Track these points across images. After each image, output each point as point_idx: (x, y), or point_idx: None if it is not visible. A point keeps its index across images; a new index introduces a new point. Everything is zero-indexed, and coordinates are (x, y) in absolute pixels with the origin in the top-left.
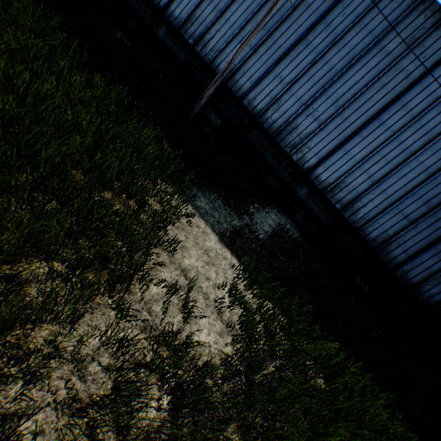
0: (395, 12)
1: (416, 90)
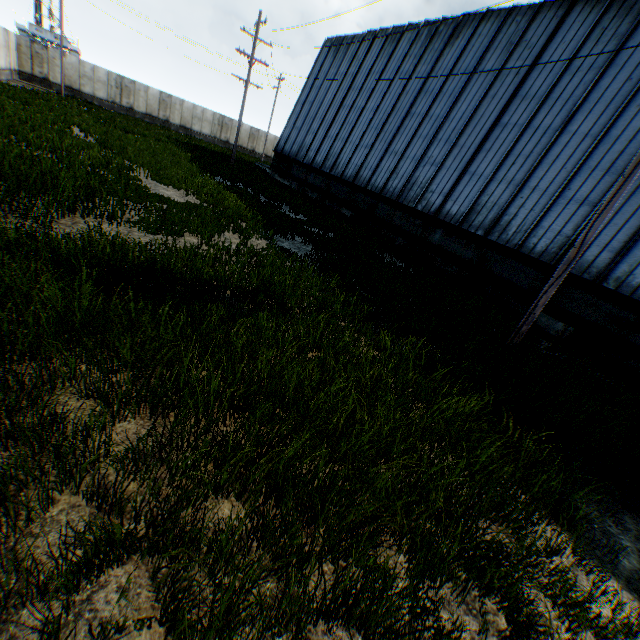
0: None
1: None
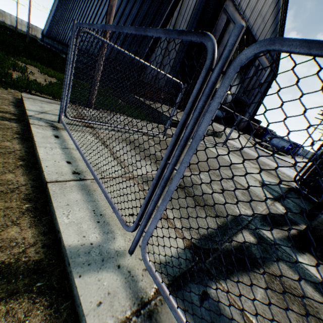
0: None
1: None
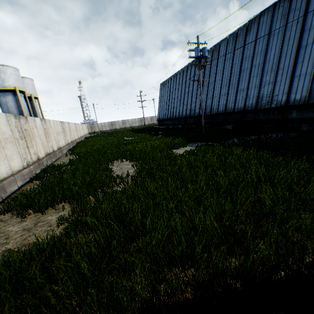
0: (267, 23)
1: (309, 18)
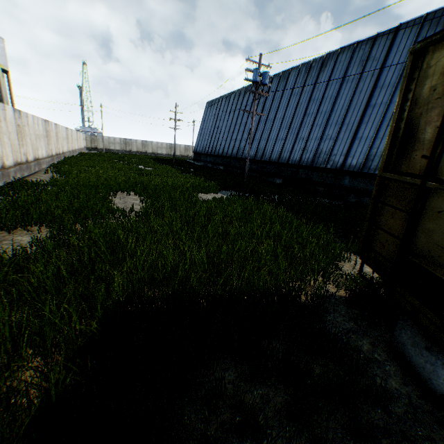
0: (344, 64)
1: (384, 74)
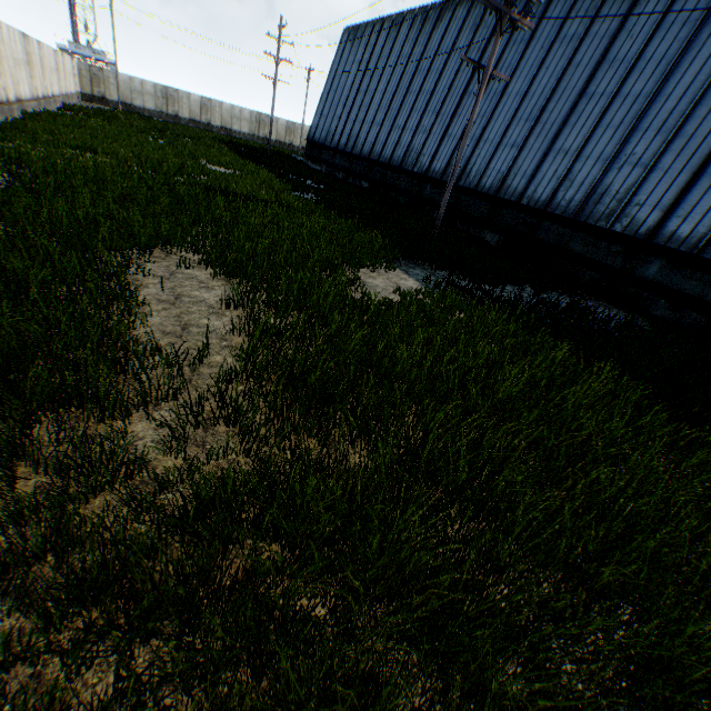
0: None
1: None
